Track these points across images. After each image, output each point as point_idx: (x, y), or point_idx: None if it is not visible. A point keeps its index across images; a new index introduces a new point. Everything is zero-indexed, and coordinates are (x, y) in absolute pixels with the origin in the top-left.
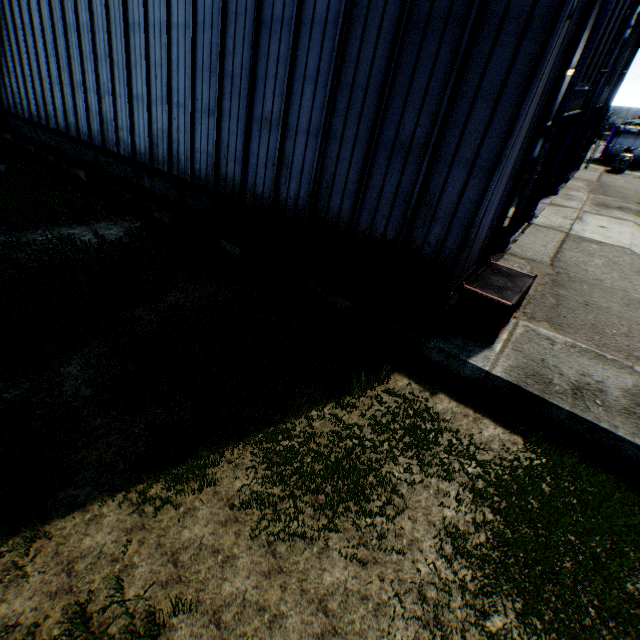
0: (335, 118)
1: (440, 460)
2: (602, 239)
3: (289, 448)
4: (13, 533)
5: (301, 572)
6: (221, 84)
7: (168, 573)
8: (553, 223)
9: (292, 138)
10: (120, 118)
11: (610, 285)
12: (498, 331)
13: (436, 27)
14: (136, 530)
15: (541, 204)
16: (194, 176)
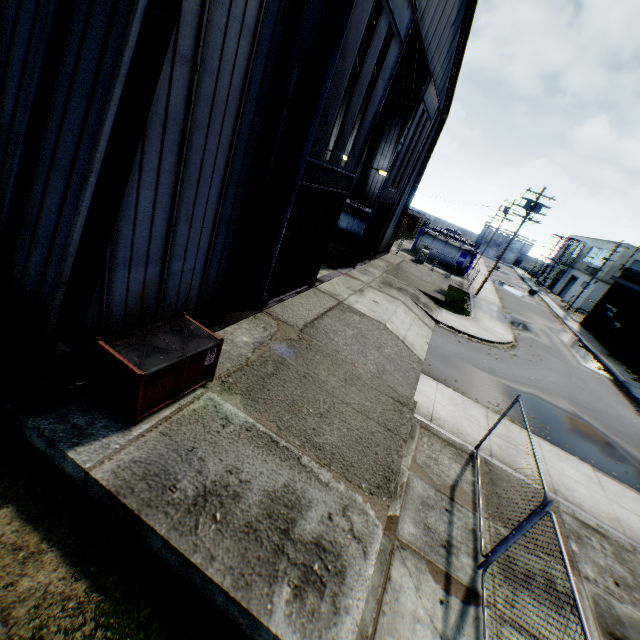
0: None
1: None
2: (368, 312)
3: None
4: None
5: None
6: None
7: None
8: (335, 291)
9: None
10: None
11: (345, 357)
12: (137, 408)
13: None
14: None
15: (337, 272)
16: None
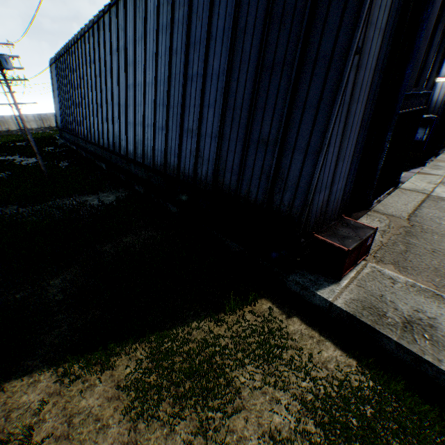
0: (225, 126)
1: (279, 371)
2: None
3: (168, 348)
4: None
5: None
6: (168, 112)
7: (62, 430)
8: (417, 187)
9: (203, 140)
10: (122, 134)
11: None
12: (342, 270)
13: (277, 68)
14: (55, 394)
15: (410, 173)
16: (154, 164)
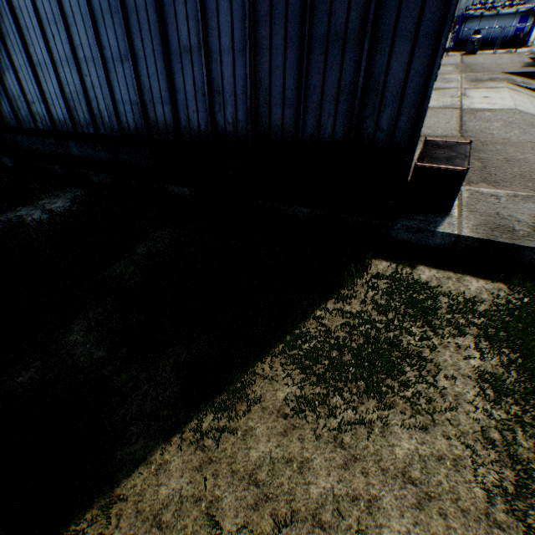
0: (259, 26)
1: (447, 321)
2: (491, 107)
3: (313, 349)
4: (85, 507)
5: (374, 454)
6: (126, 24)
7: (254, 495)
8: (445, 103)
9: (217, 61)
10: (28, 91)
11: (517, 140)
12: (454, 198)
13: None
14: (205, 465)
15: None
16: (123, 130)
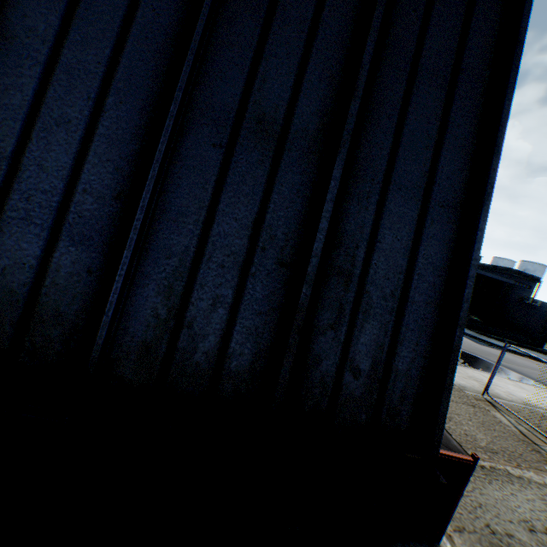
0: None
1: None
2: None
3: None
4: None
5: None
6: None
7: None
8: None
9: None
10: None
11: None
12: (450, 513)
13: None
14: None
15: None
16: None
